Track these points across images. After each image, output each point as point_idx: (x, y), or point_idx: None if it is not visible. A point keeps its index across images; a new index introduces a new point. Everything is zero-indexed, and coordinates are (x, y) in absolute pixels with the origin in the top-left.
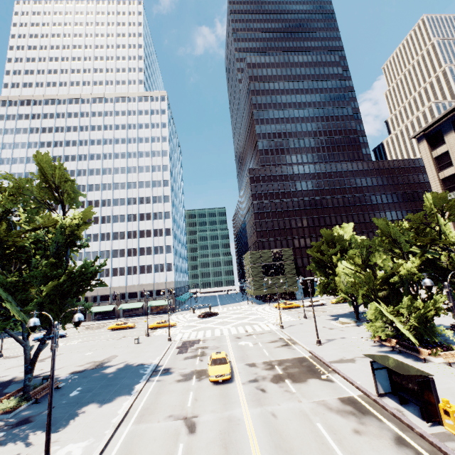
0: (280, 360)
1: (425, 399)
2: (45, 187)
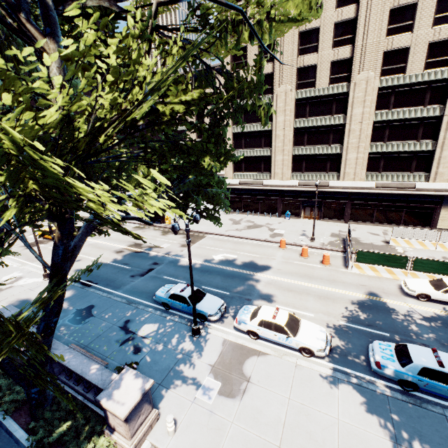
0: None
1: (162, 217)
2: None
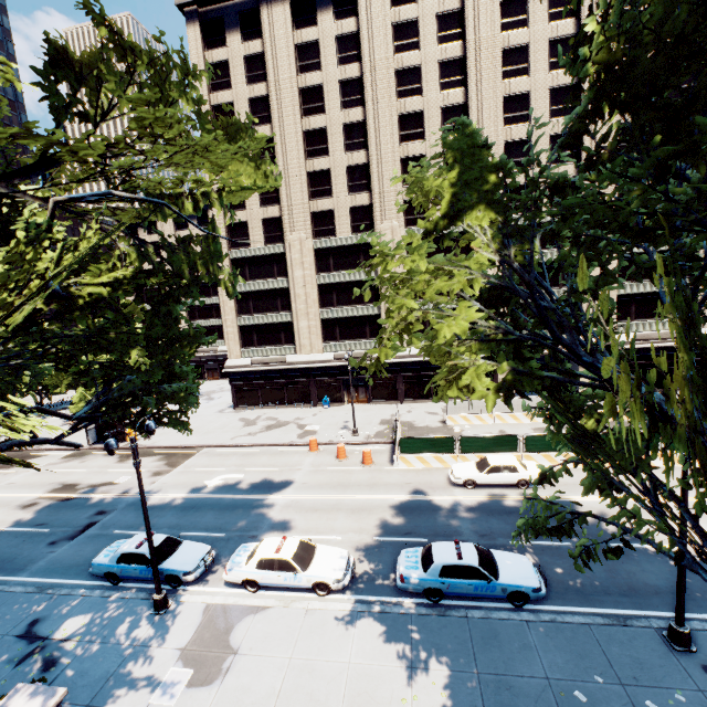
0: None
1: (121, 432)
2: None
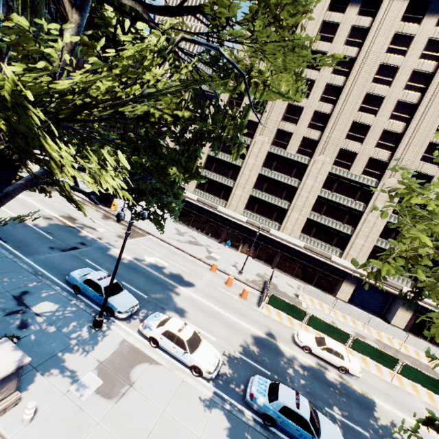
0: None
1: (110, 201)
2: None
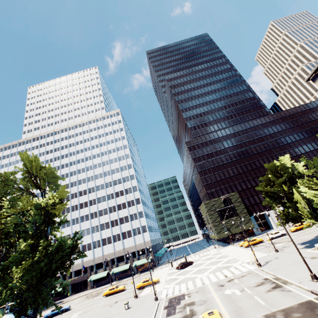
0: (283, 310)
1: None
2: (27, 177)
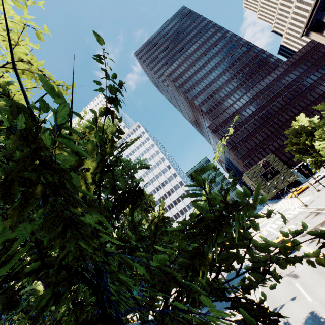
0: (320, 223)
1: None
2: None
